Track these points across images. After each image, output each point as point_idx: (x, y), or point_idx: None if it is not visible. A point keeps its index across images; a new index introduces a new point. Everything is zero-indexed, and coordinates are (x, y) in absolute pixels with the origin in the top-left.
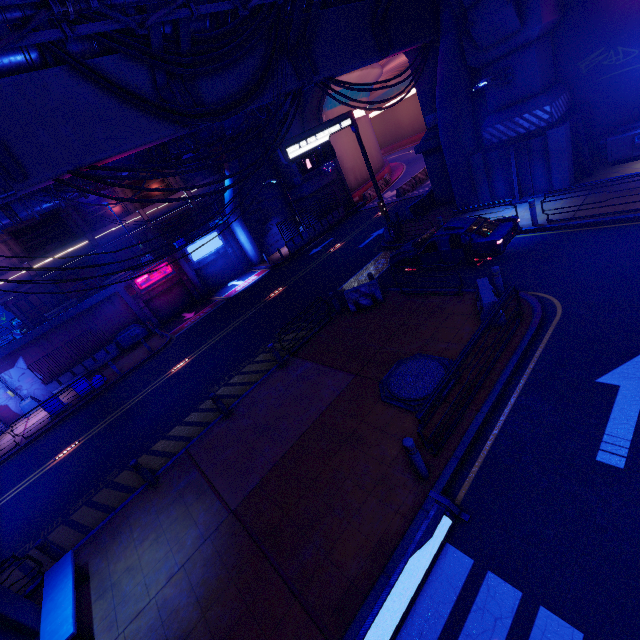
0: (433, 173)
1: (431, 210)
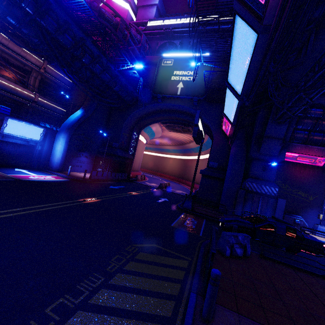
0: (202, 186)
1: (196, 203)
